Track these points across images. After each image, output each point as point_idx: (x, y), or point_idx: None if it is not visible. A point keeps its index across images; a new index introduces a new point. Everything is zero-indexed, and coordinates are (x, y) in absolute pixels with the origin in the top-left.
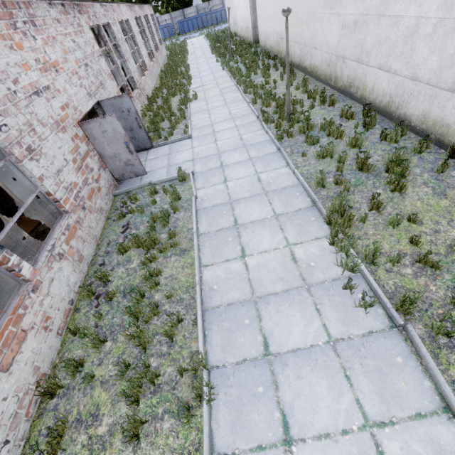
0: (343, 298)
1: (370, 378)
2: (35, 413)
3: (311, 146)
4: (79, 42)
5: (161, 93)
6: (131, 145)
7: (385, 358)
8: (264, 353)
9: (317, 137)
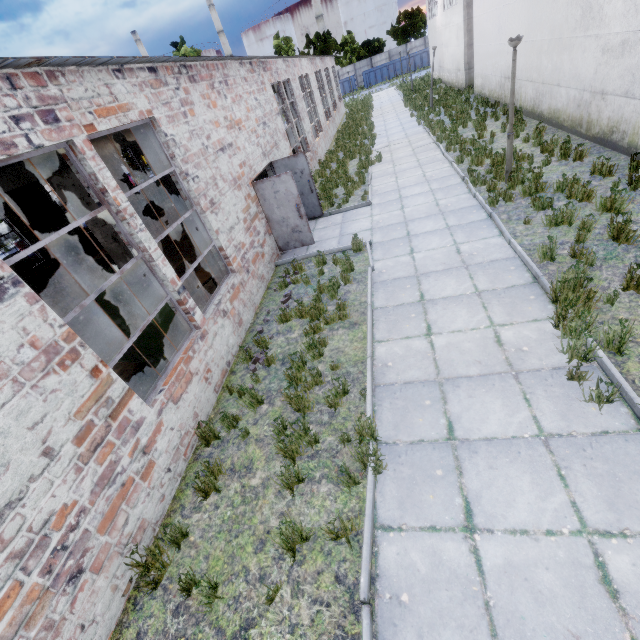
0: (567, 391)
1: (596, 482)
2: (190, 457)
3: (540, 212)
4: (261, 100)
5: (335, 157)
6: (302, 208)
7: (623, 464)
8: (447, 437)
9: (550, 200)
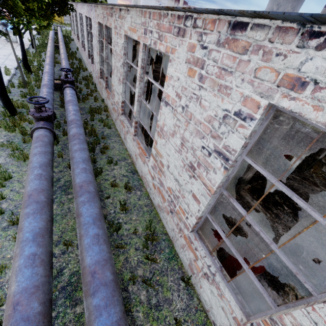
0: None
1: None
2: None
3: None
4: None
5: None
6: None
7: None
8: None
9: None
